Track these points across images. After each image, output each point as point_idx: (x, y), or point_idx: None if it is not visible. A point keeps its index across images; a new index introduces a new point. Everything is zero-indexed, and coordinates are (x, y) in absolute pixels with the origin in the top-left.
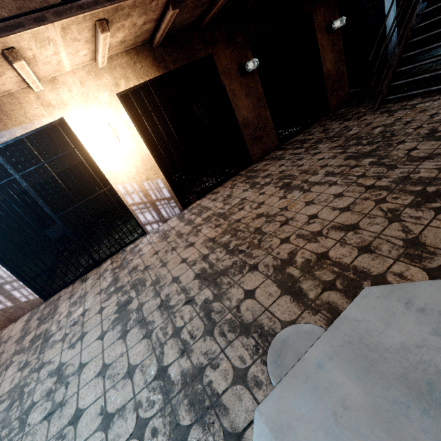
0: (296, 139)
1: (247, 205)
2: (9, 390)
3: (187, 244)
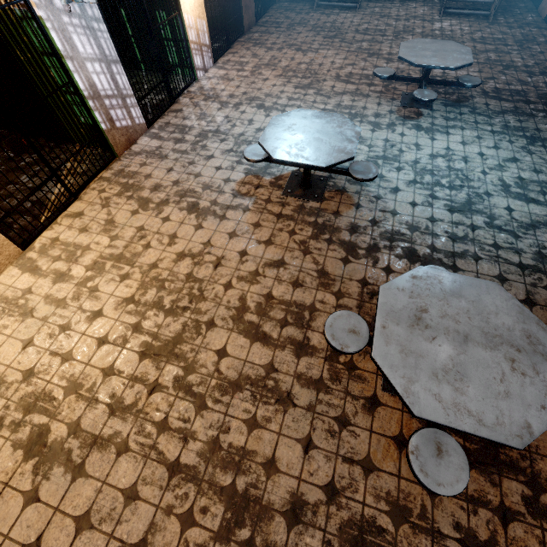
0: (267, 20)
1: (283, 59)
2: (234, 145)
3: (263, 80)
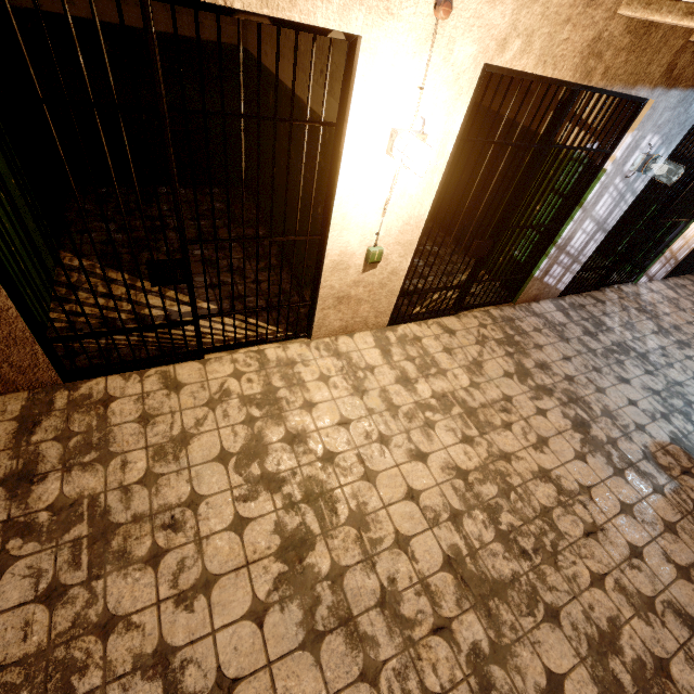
0: None
1: None
2: (663, 389)
3: None
